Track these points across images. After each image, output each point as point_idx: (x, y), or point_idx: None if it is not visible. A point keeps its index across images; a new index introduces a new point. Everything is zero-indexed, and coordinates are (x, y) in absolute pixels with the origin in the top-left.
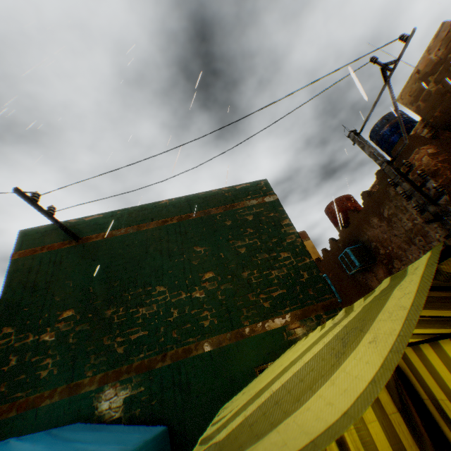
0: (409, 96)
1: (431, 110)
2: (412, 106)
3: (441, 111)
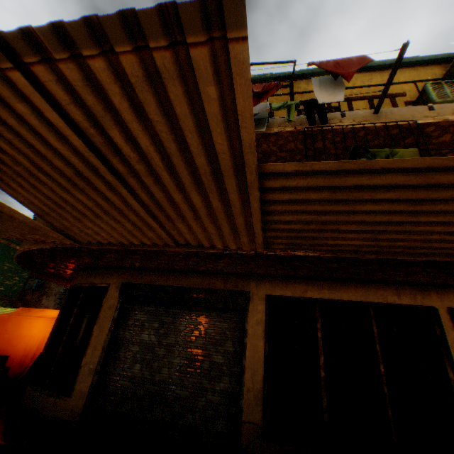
0: None
1: None
2: None
3: None
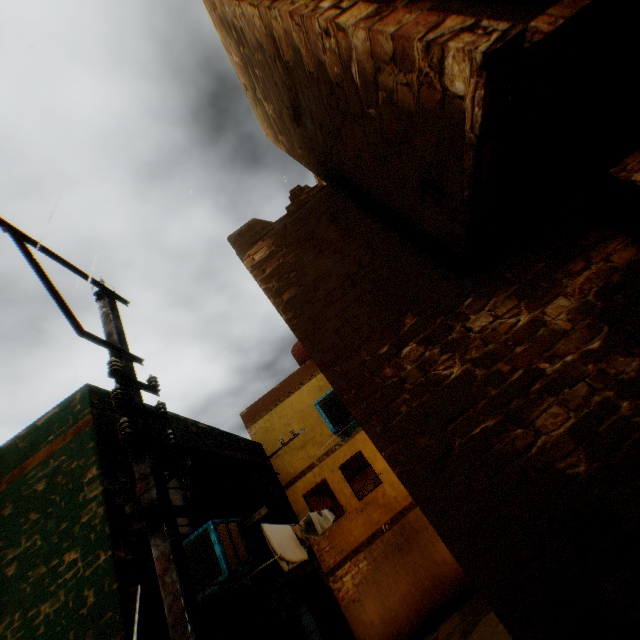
0: (267, 128)
1: (293, 146)
2: (279, 143)
3: (299, 146)
